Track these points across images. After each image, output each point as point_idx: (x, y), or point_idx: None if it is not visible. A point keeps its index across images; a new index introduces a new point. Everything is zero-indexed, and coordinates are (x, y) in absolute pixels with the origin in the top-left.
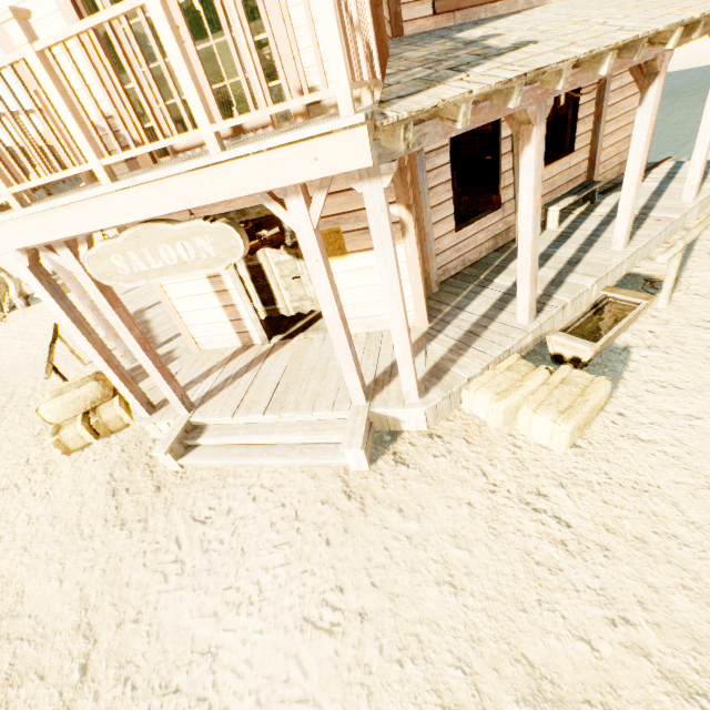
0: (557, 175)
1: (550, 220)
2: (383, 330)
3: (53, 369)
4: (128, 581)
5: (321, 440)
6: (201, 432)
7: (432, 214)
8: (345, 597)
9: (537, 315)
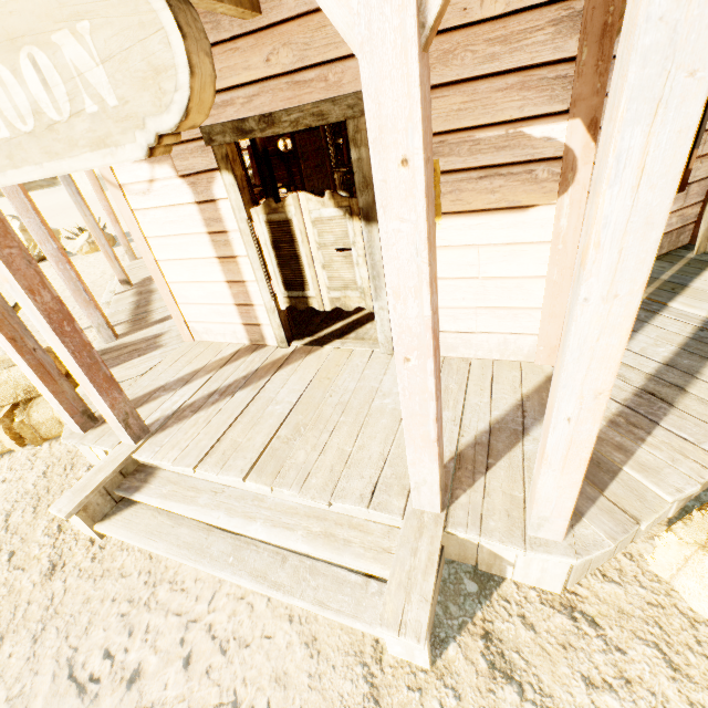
0: None
1: None
2: (471, 357)
3: None
4: None
5: (336, 560)
6: (144, 480)
7: None
8: None
9: None
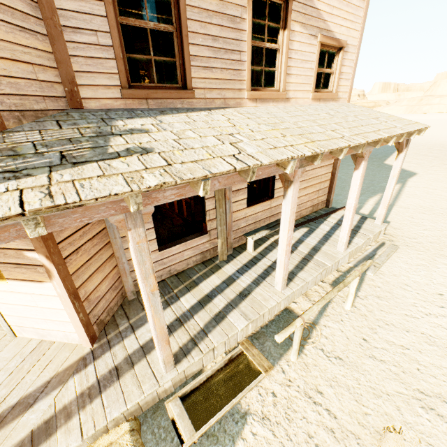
0: (260, 212)
1: (249, 244)
2: (55, 340)
3: None
4: None
5: None
6: None
7: None
8: None
9: (181, 360)
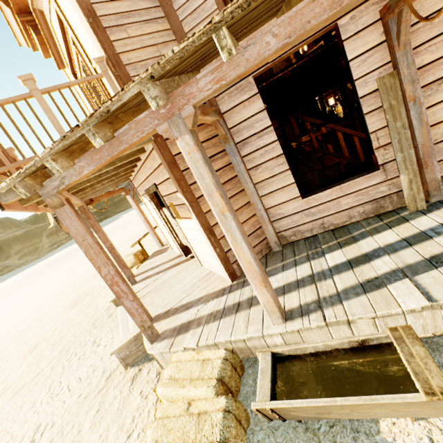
0: None
1: None
2: (216, 272)
3: (139, 244)
4: (69, 351)
5: None
6: None
7: (265, 185)
8: (47, 432)
9: (293, 318)
